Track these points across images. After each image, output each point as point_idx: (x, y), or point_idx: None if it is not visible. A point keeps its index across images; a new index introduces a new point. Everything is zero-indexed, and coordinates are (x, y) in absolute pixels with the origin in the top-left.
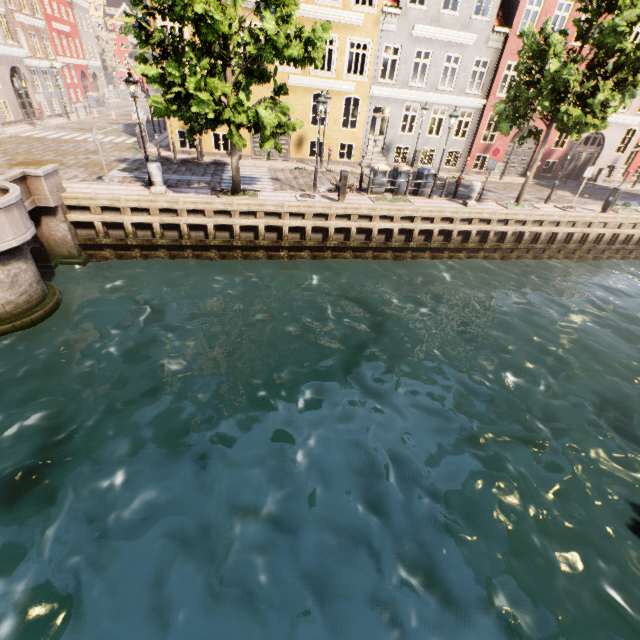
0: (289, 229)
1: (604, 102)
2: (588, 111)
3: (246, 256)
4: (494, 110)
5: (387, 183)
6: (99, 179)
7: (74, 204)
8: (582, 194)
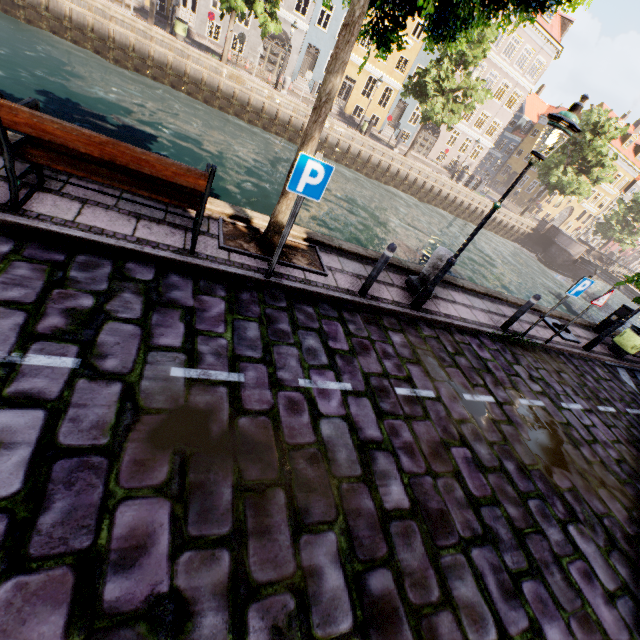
0: None
1: None
2: None
3: None
4: None
5: None
6: None
7: None
8: None
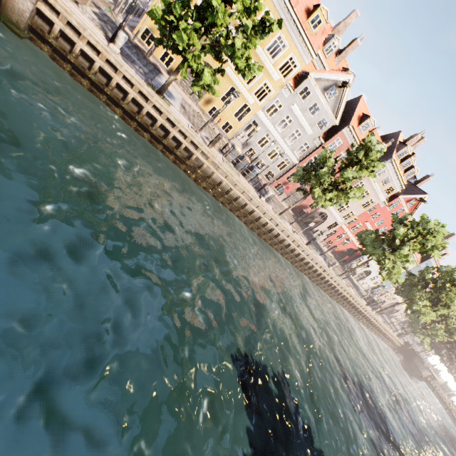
0: (173, 137)
1: (331, 198)
2: (324, 197)
3: (138, 130)
4: (297, 168)
5: (235, 159)
6: (76, 3)
7: (50, 1)
8: (305, 234)
